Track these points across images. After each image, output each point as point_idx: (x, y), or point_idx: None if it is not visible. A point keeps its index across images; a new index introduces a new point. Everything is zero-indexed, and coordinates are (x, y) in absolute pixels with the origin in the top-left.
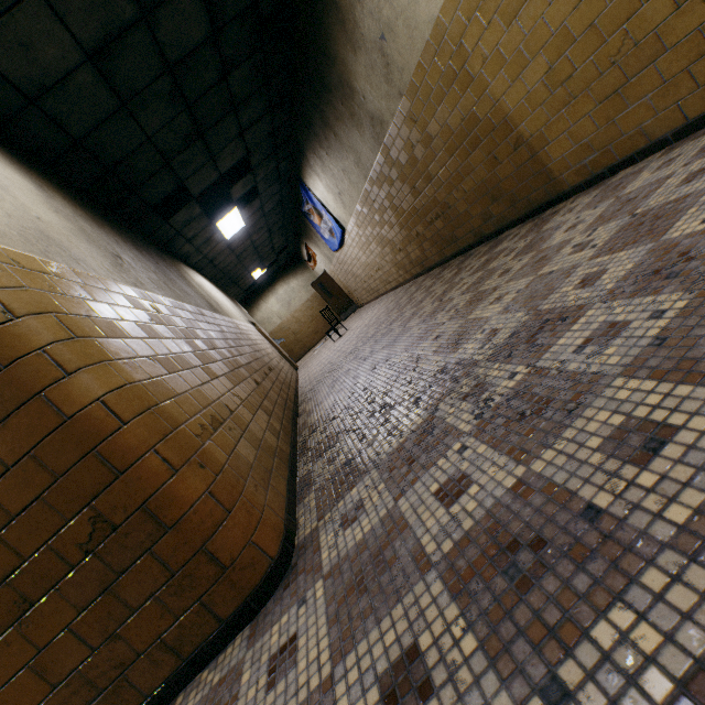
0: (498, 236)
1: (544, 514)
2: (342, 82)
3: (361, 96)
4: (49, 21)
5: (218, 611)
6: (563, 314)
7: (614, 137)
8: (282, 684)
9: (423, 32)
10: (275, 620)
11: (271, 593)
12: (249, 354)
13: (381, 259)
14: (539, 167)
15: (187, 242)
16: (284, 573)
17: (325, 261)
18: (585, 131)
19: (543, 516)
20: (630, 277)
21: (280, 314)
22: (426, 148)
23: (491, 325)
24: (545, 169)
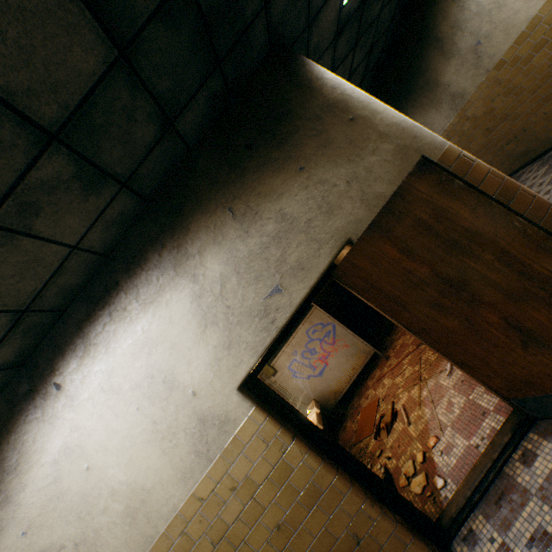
0: None
1: None
2: (428, 83)
3: (446, 85)
4: None
5: None
6: None
7: None
8: None
9: (519, 28)
10: None
11: None
12: None
13: None
14: None
15: None
16: None
17: None
18: None
19: None
20: None
21: None
22: (507, 97)
23: None
24: None
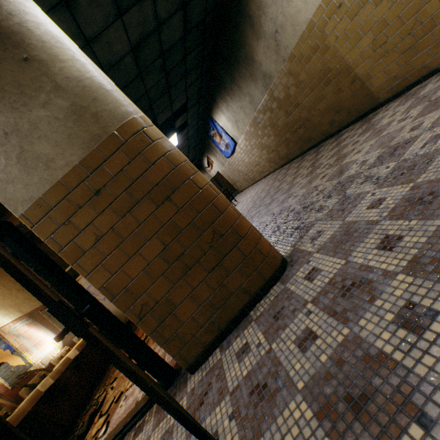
0: (338, 133)
1: (430, 188)
2: (247, 57)
3: (259, 63)
4: (121, 32)
5: (264, 276)
6: (406, 142)
7: (409, 70)
8: (319, 276)
9: (301, 27)
10: (295, 273)
11: (284, 270)
12: None
13: (259, 158)
14: (365, 91)
15: None
16: (286, 264)
17: (219, 165)
18: (393, 69)
19: (429, 188)
20: (438, 120)
21: None
22: (297, 88)
23: (360, 160)
24: (369, 92)
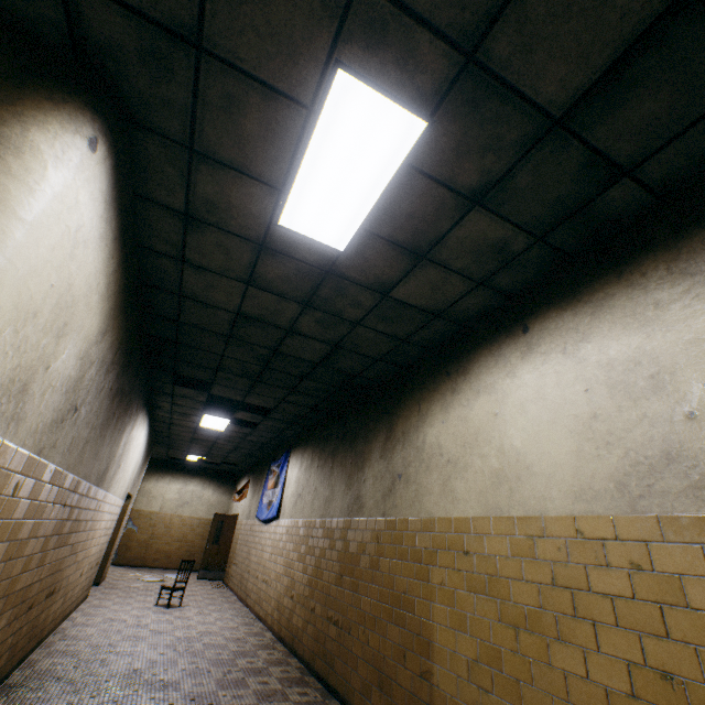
0: None
1: None
2: (362, 454)
3: (364, 477)
4: (237, 292)
5: None
6: None
7: None
8: None
9: (422, 510)
10: None
11: None
12: (55, 561)
13: (276, 578)
14: None
15: (171, 402)
16: None
17: (246, 510)
18: None
19: None
20: None
21: (166, 503)
22: (371, 567)
23: None
24: None
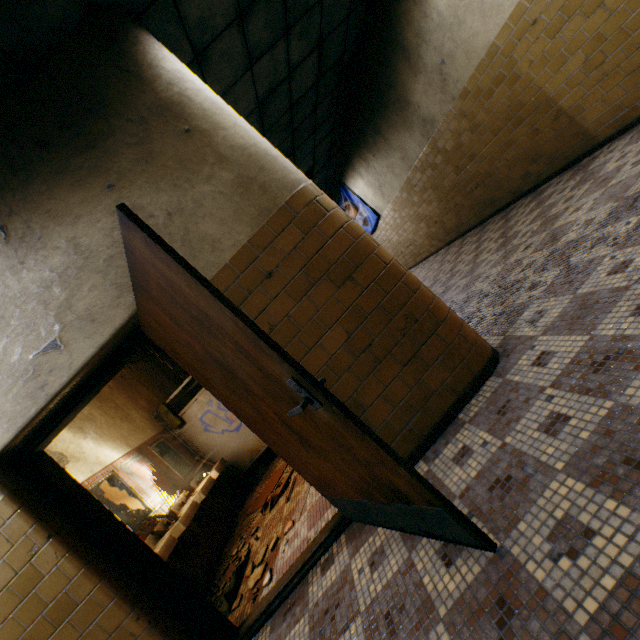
0: (536, 190)
1: None
2: (399, 99)
3: (416, 106)
4: (249, 86)
5: (472, 369)
6: None
7: (639, 96)
8: (553, 359)
9: (479, 54)
10: (515, 362)
11: (497, 362)
12: None
13: (414, 235)
14: (575, 129)
15: None
16: (498, 355)
17: None
18: (616, 96)
19: None
20: None
21: None
22: (473, 134)
23: (583, 220)
24: (581, 129)
